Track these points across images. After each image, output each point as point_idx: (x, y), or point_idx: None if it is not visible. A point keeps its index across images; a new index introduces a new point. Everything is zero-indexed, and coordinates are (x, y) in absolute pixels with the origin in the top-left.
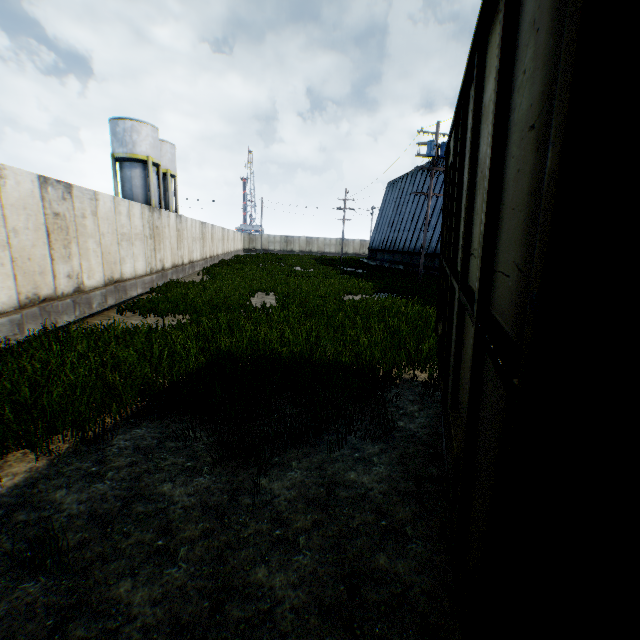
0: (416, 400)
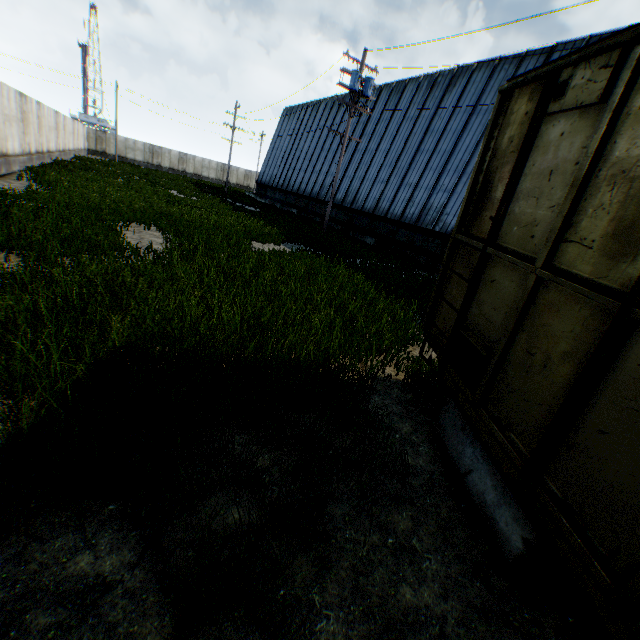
0: (402, 413)
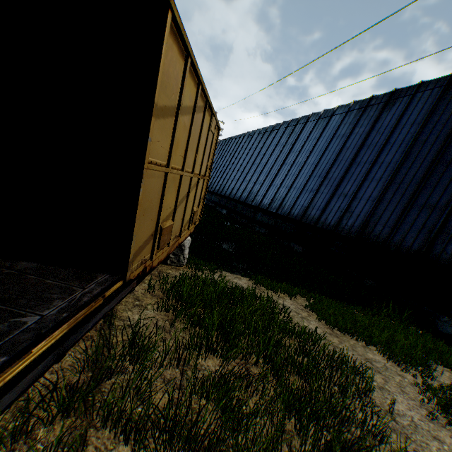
0: None
